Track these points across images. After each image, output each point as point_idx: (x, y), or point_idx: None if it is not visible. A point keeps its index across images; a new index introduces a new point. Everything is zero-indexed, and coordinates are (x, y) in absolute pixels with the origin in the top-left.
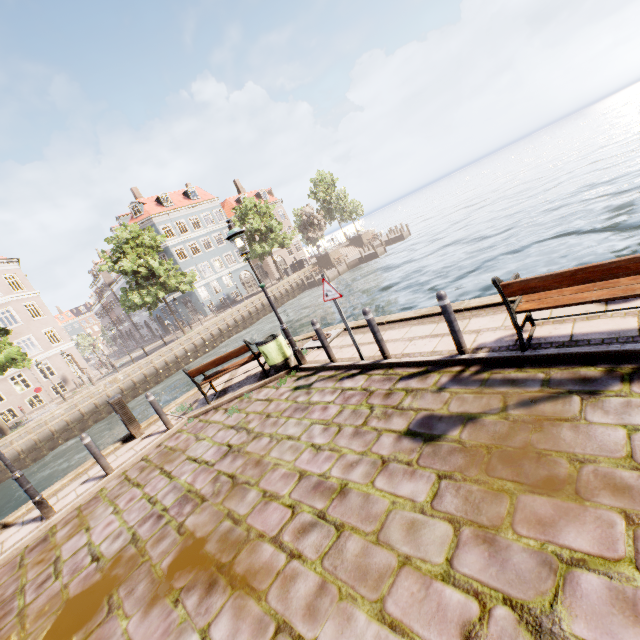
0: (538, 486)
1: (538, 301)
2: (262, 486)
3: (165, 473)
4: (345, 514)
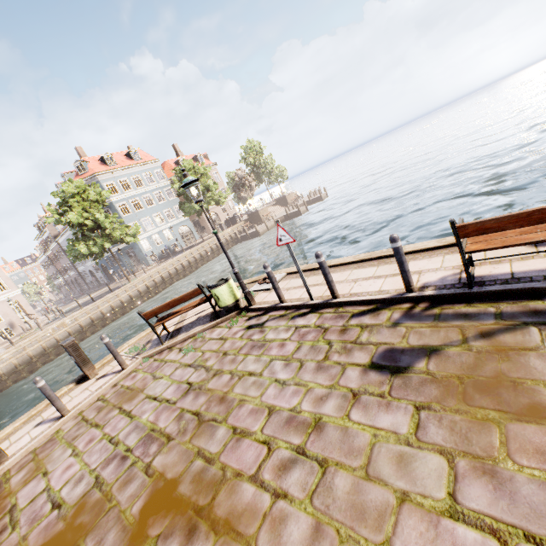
0: (523, 414)
1: (485, 242)
2: (231, 423)
3: (124, 412)
4: (326, 449)
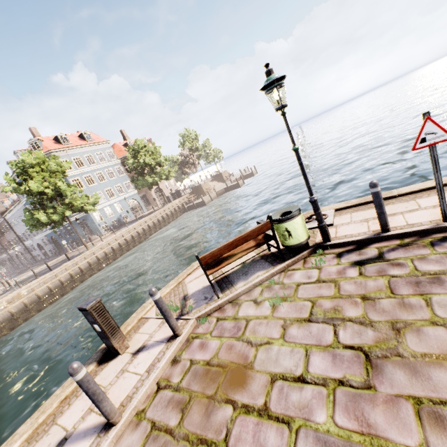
0: None
1: None
2: None
3: (252, 411)
4: None
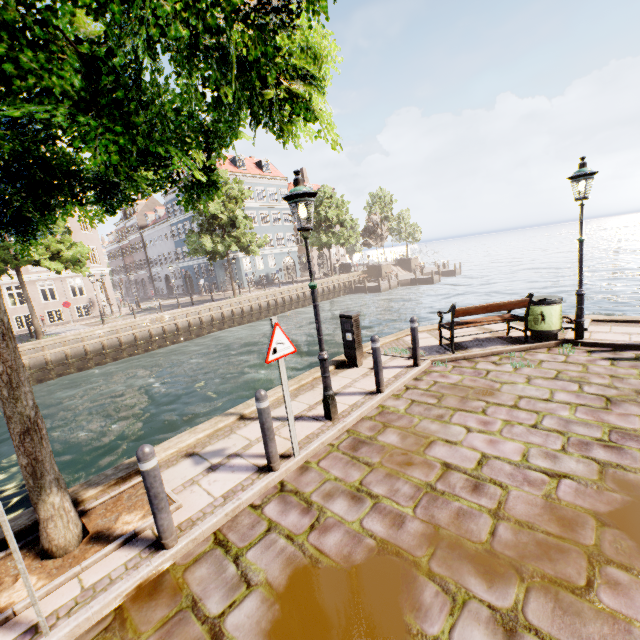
0: None
1: None
2: None
3: (504, 405)
4: None
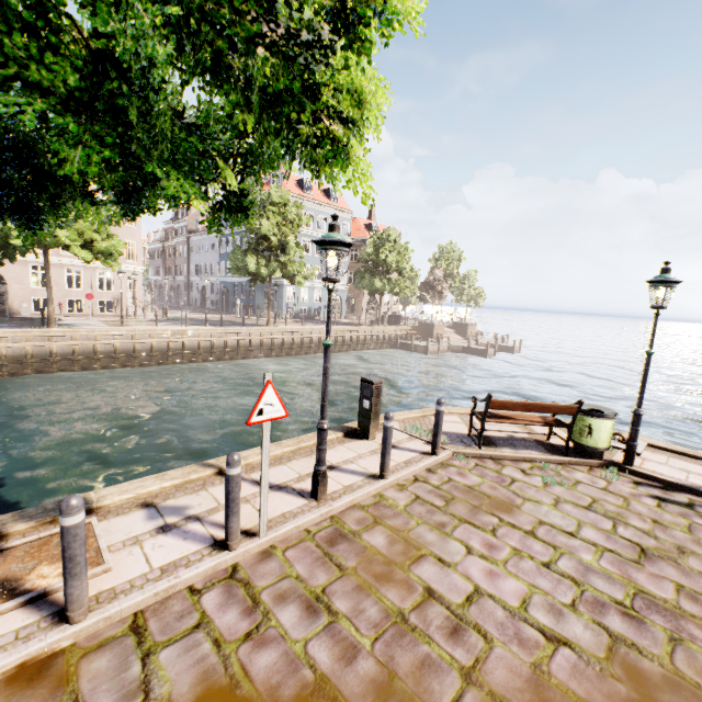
0: None
1: None
2: None
3: (519, 528)
4: None
